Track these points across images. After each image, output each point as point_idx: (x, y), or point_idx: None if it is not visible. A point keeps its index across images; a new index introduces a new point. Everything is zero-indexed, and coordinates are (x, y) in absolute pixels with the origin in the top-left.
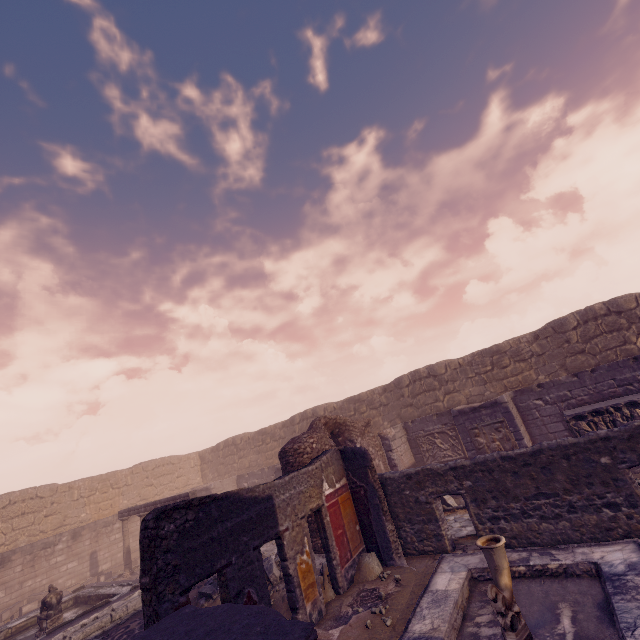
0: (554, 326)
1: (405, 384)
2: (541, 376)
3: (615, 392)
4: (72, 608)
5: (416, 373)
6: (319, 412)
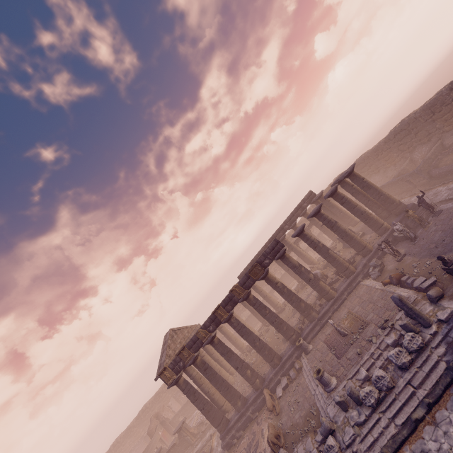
0: None
1: None
2: None
3: None
4: None
5: None
6: (148, 405)
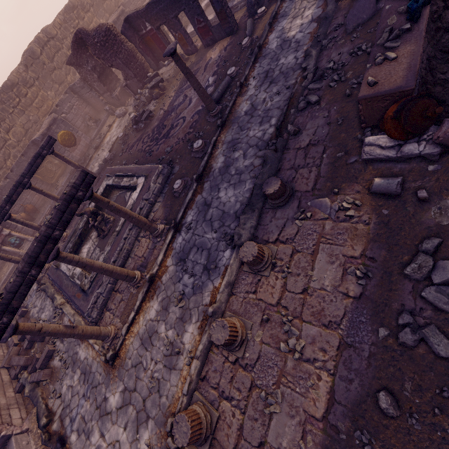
0: None
1: (39, 53)
2: (101, 20)
3: (140, 4)
4: None
5: (40, 39)
6: None
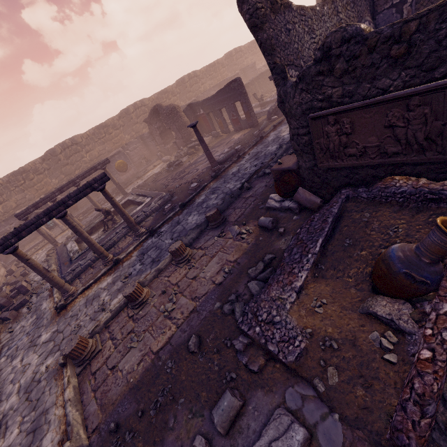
0: (182, 80)
1: (132, 112)
2: (182, 102)
3: None
4: (82, 243)
5: (136, 105)
6: (78, 140)
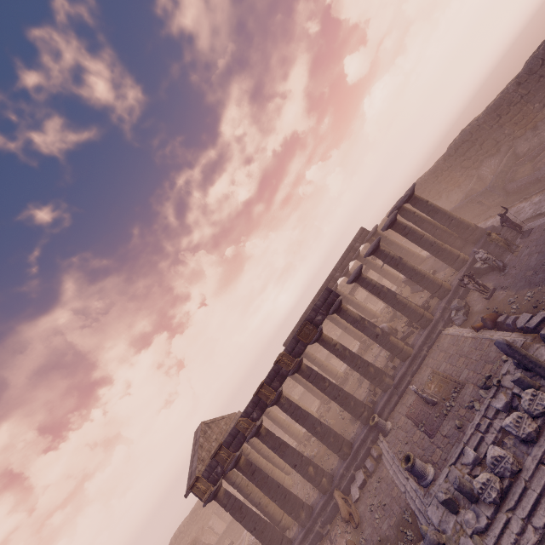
0: None
1: None
2: None
3: None
4: None
5: None
6: (182, 529)
